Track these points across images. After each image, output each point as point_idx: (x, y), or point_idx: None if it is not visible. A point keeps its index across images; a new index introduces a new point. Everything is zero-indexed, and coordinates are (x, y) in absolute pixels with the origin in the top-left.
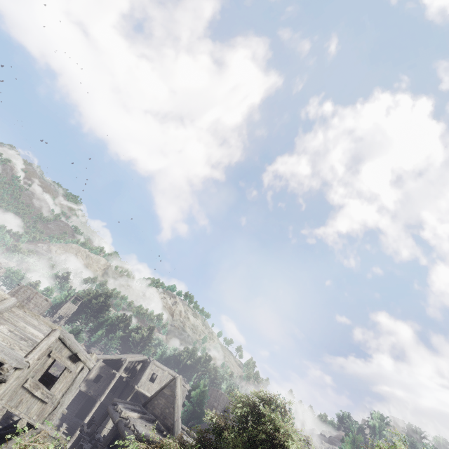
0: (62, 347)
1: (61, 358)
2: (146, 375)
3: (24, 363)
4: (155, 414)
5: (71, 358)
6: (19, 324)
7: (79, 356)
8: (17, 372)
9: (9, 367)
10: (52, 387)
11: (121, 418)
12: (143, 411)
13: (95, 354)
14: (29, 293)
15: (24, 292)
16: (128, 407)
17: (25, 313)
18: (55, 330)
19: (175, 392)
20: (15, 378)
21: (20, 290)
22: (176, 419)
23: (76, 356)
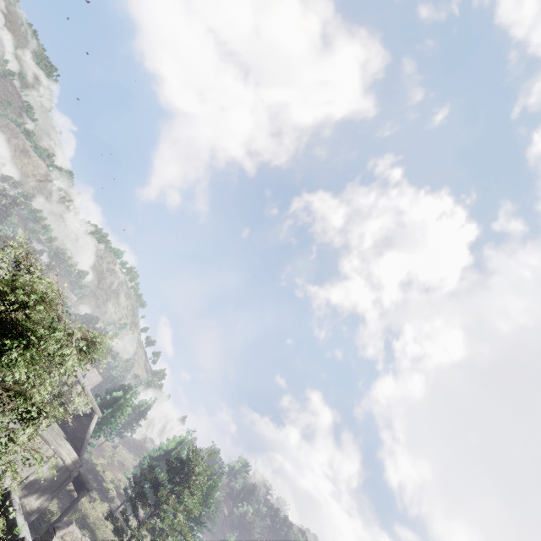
0: None
1: None
2: None
3: None
4: None
5: None
6: None
7: None
8: None
9: None
10: None
11: None
12: None
13: None
14: None
15: None
16: None
17: None
18: None
19: None
20: None
21: None
22: None
23: None
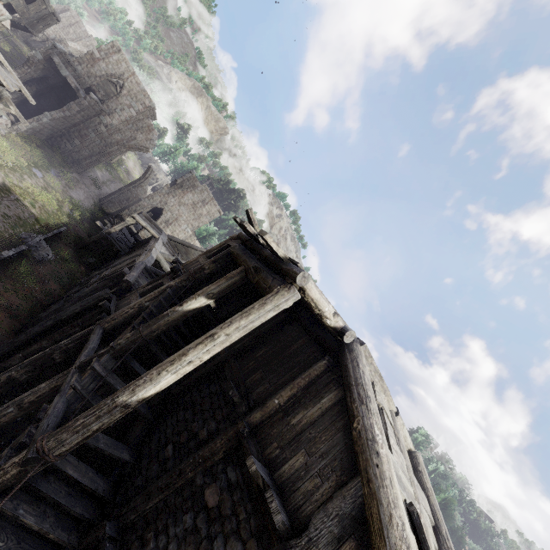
0: None
1: None
2: None
3: None
4: None
5: None
6: None
7: None
8: None
9: None
10: None
11: None
12: None
13: None
14: (205, 195)
15: (201, 192)
16: None
17: None
18: None
19: None
20: None
21: (198, 188)
22: None
23: None
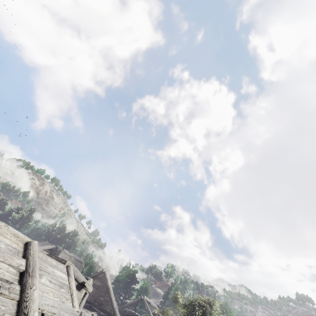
0: None
1: None
2: None
3: (77, 314)
4: (86, 300)
5: (77, 287)
6: (49, 270)
7: (86, 285)
8: None
9: None
10: None
11: None
12: None
13: (91, 279)
14: None
15: None
16: None
17: (44, 255)
18: (69, 266)
19: (108, 284)
20: None
21: None
22: (115, 306)
23: (80, 284)
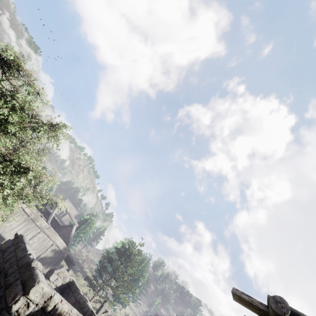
0: None
1: None
2: None
3: None
4: None
5: None
6: None
7: None
8: None
9: None
10: None
11: None
12: None
13: None
14: None
15: None
16: None
17: None
18: None
19: None
20: None
21: None
22: None
23: None
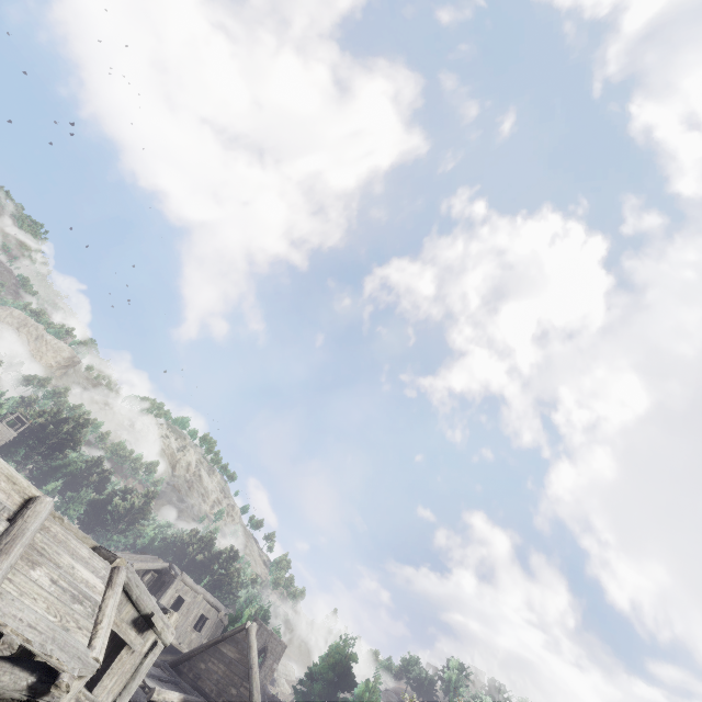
0: (123, 601)
1: (120, 624)
2: (166, 599)
3: (92, 664)
4: (203, 690)
5: (137, 624)
6: (63, 560)
7: (155, 621)
8: (75, 683)
9: (70, 681)
10: (97, 685)
11: (150, 701)
12: (178, 681)
13: (175, 614)
14: None
15: None
16: (154, 675)
17: (66, 531)
18: (119, 568)
19: (251, 658)
20: (70, 697)
21: None
22: None
23: (145, 619)
